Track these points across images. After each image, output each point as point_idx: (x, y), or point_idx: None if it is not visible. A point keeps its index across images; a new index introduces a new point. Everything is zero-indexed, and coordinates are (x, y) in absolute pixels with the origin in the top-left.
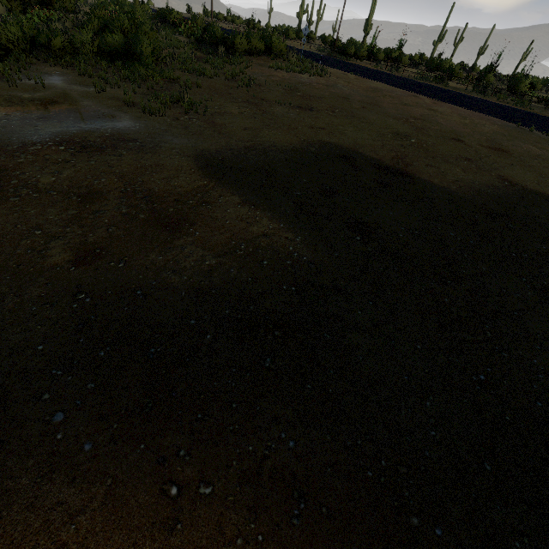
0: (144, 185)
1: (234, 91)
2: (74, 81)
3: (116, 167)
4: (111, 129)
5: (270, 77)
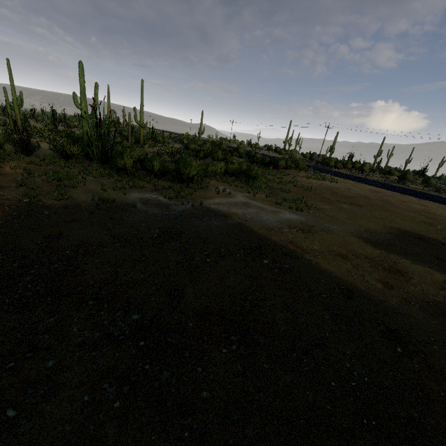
0: (356, 251)
1: (307, 194)
2: (232, 189)
3: (330, 241)
4: (294, 219)
5: (311, 184)
